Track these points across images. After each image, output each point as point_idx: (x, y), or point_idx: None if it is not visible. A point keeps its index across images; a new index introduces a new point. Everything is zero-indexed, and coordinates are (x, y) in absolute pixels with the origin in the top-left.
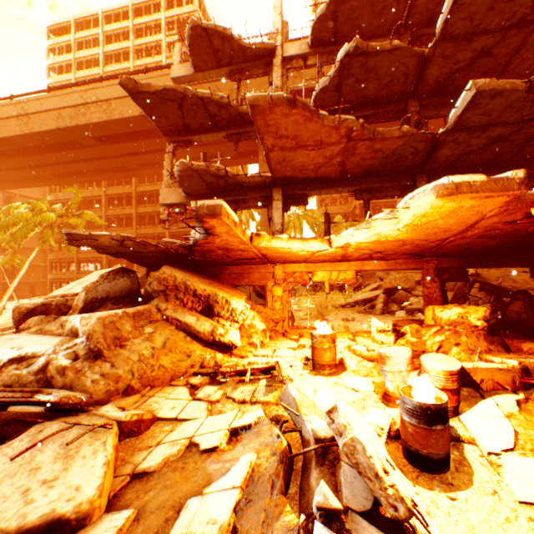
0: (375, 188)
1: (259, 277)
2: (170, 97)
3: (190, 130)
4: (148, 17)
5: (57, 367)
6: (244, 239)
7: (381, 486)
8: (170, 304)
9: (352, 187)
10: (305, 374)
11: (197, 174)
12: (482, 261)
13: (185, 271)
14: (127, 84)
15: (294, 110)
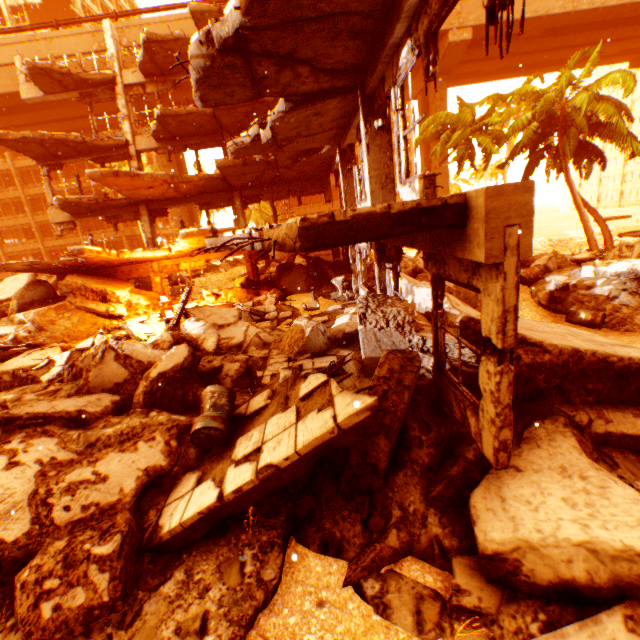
0: (211, 202)
1: (145, 272)
2: (31, 141)
3: (59, 157)
4: None
5: (23, 337)
6: (111, 257)
7: (135, 336)
8: (79, 299)
9: (195, 202)
10: (158, 322)
11: (74, 205)
12: None
13: (85, 277)
14: None
15: (120, 178)
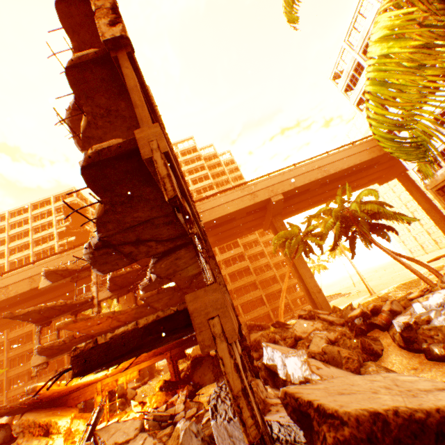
0: None
1: (90, 392)
2: (33, 312)
3: (50, 316)
4: (43, 208)
5: None
6: (60, 387)
7: None
8: (26, 437)
9: None
10: None
11: (48, 348)
12: (188, 345)
13: (39, 411)
14: (8, 315)
15: (78, 322)
